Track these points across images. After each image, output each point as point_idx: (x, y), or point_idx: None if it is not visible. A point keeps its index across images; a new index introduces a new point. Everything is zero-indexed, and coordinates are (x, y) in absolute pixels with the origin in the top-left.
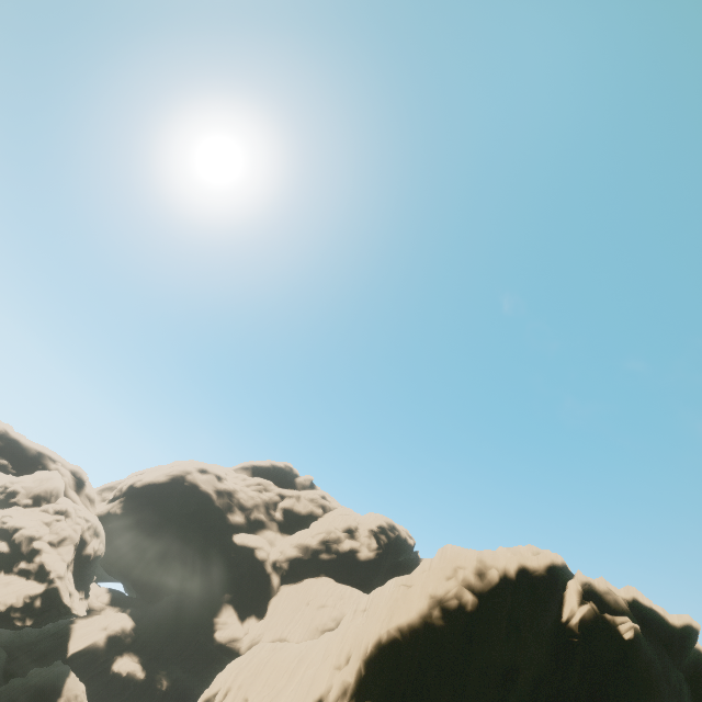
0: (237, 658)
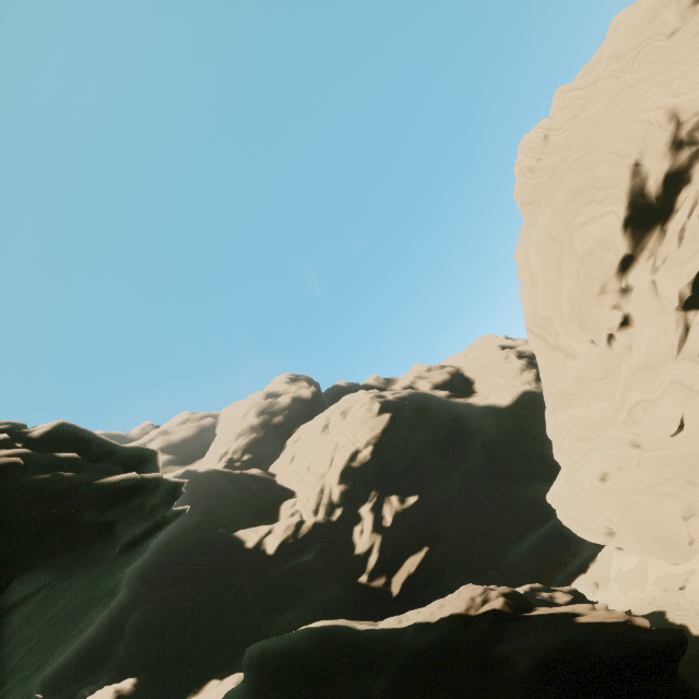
0: (579, 173)
